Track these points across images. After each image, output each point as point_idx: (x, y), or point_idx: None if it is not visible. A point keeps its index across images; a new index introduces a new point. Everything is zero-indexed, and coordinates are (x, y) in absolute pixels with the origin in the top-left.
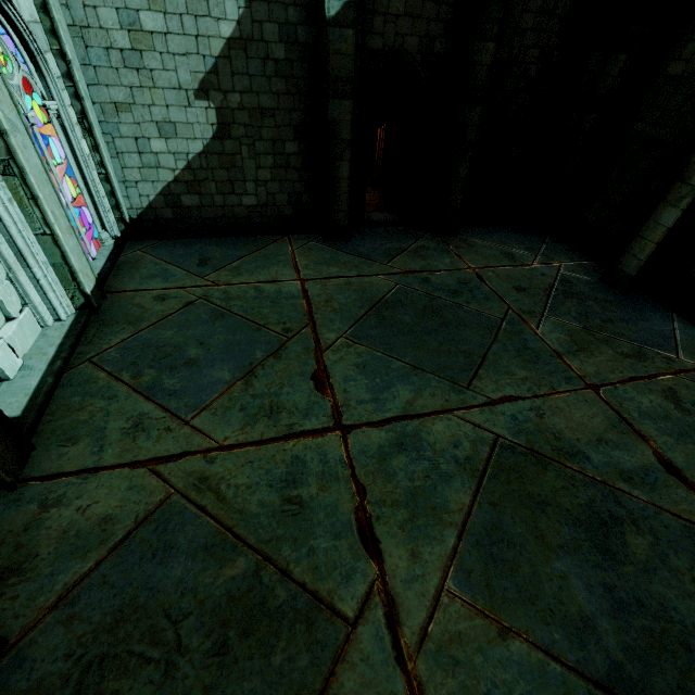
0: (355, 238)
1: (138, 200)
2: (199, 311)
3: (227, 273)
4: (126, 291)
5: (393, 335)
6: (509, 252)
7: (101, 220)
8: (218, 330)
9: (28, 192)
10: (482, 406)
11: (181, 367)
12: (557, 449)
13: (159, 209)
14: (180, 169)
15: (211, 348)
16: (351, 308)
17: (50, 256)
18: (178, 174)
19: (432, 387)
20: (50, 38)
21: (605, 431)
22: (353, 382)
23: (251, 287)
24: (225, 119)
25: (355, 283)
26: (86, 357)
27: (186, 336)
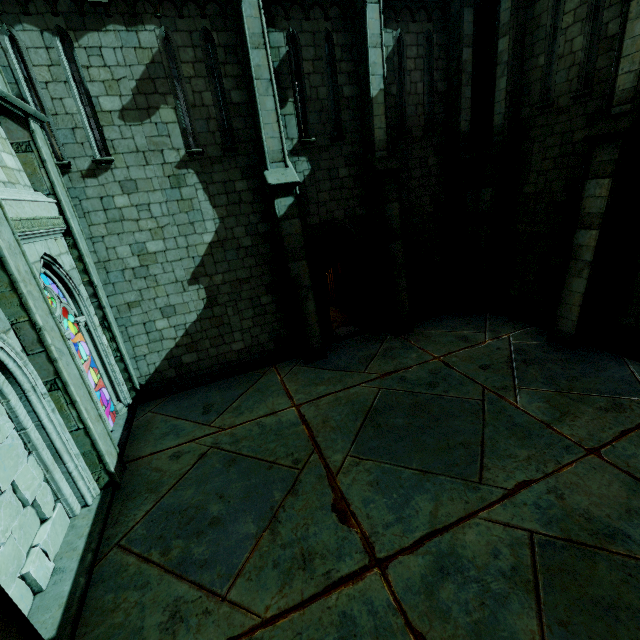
0: (331, 354)
1: (146, 368)
2: (212, 461)
3: (230, 415)
4: (143, 457)
5: (393, 441)
6: (462, 335)
7: (116, 394)
8: (234, 478)
9: (68, 399)
10: (502, 500)
11: (207, 529)
12: (594, 532)
13: (164, 371)
14: (180, 337)
15: (231, 499)
16: (347, 423)
17: (81, 447)
18: (178, 340)
19: (448, 490)
20: (82, 275)
21: (628, 499)
22: (373, 504)
23: (254, 424)
24: (212, 293)
25: (343, 397)
26: (114, 542)
27: (205, 491)
